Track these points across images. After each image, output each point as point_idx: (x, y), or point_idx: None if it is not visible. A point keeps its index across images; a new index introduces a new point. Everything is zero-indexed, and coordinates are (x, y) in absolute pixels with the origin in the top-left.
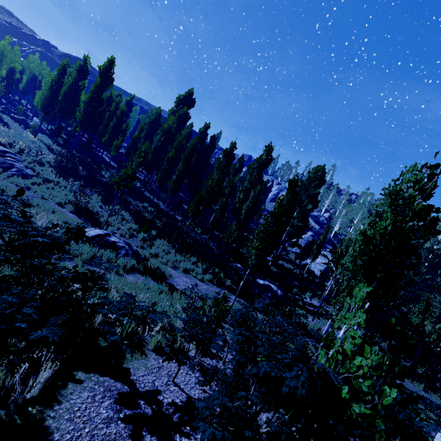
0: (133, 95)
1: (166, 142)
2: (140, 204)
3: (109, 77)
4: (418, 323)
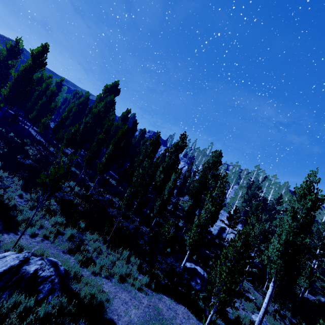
0: (63, 78)
1: (94, 124)
2: (67, 183)
3: (41, 61)
4: (305, 286)
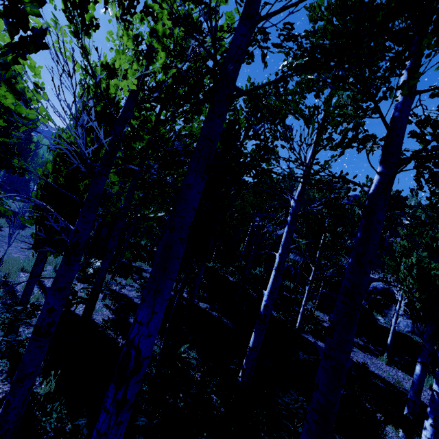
0: None
1: None
2: None
3: None
4: None
